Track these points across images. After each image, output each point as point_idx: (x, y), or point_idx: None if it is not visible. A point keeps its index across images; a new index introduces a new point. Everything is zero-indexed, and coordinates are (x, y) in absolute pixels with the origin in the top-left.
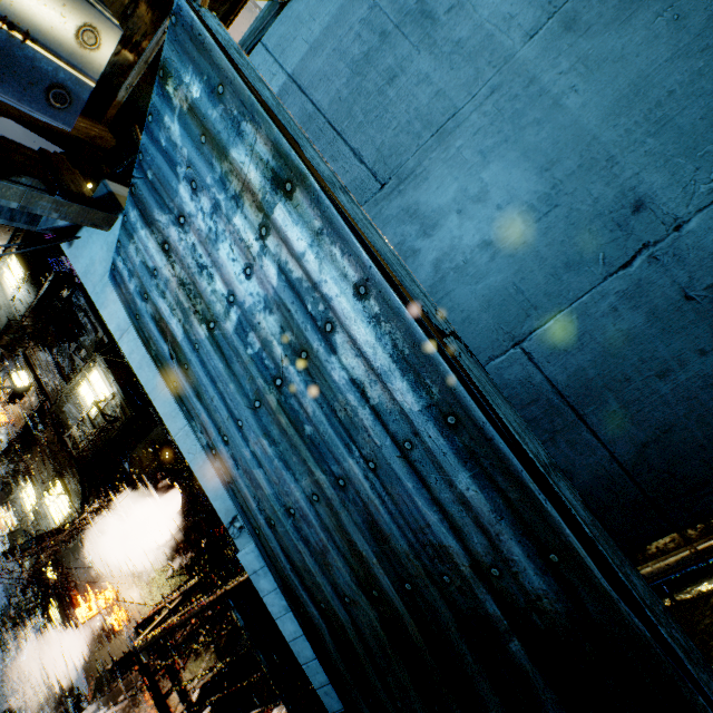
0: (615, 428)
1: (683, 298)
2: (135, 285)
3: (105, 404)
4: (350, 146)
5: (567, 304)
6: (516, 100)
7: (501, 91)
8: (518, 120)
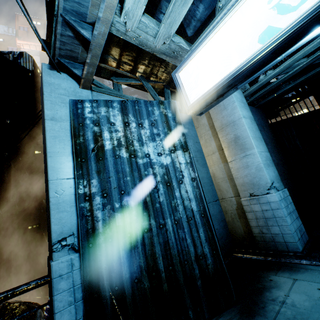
0: None
1: None
2: (92, 116)
3: None
4: None
5: None
6: None
7: None
8: None
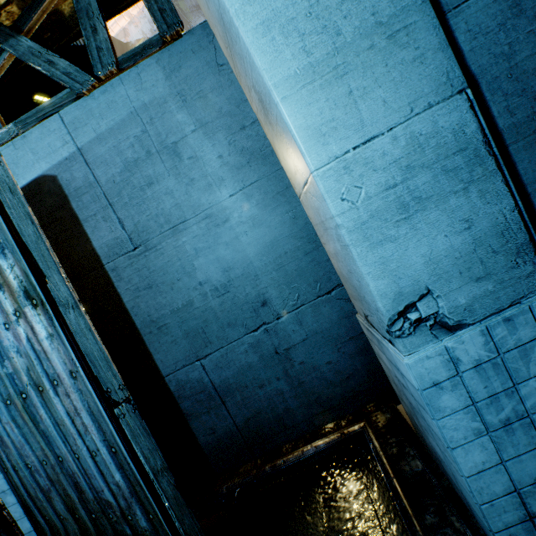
0: (238, 409)
1: (275, 352)
2: None
3: None
4: (117, 215)
5: (226, 344)
6: (218, 227)
7: (211, 219)
8: (217, 239)
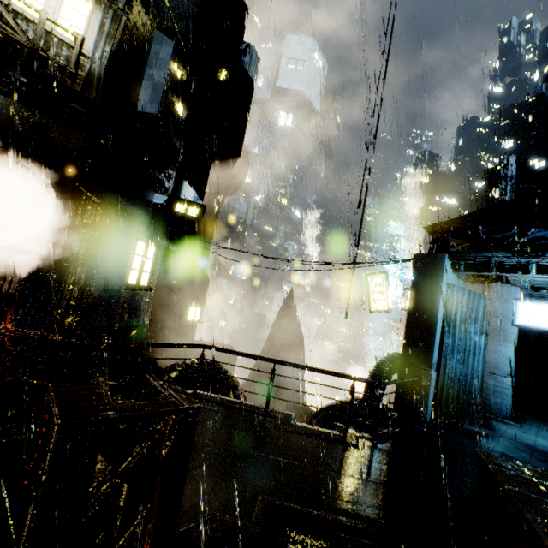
0: None
1: None
2: (456, 298)
3: (62, 38)
4: None
5: None
6: None
7: None
8: None
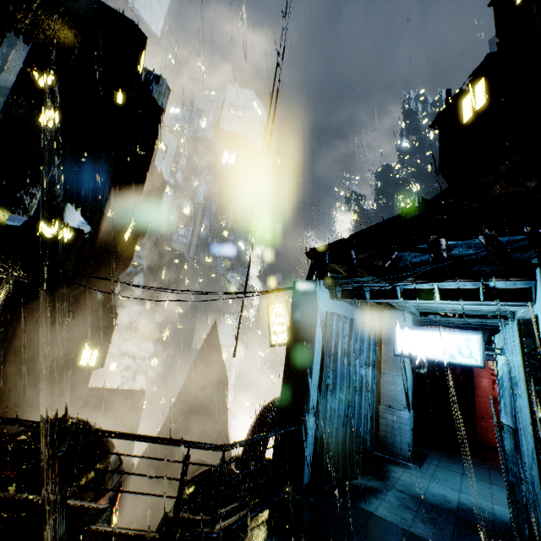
0: None
1: None
2: (336, 328)
3: None
4: None
5: None
6: None
7: None
8: None
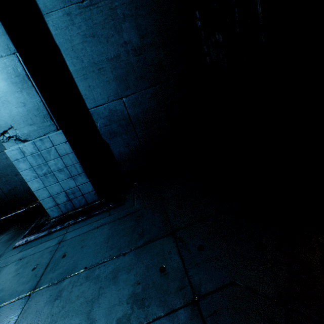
0: (4, 185)
1: None
2: None
3: None
4: None
5: None
6: None
7: None
8: None
